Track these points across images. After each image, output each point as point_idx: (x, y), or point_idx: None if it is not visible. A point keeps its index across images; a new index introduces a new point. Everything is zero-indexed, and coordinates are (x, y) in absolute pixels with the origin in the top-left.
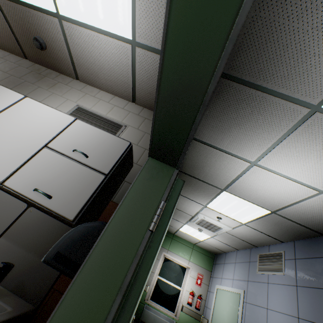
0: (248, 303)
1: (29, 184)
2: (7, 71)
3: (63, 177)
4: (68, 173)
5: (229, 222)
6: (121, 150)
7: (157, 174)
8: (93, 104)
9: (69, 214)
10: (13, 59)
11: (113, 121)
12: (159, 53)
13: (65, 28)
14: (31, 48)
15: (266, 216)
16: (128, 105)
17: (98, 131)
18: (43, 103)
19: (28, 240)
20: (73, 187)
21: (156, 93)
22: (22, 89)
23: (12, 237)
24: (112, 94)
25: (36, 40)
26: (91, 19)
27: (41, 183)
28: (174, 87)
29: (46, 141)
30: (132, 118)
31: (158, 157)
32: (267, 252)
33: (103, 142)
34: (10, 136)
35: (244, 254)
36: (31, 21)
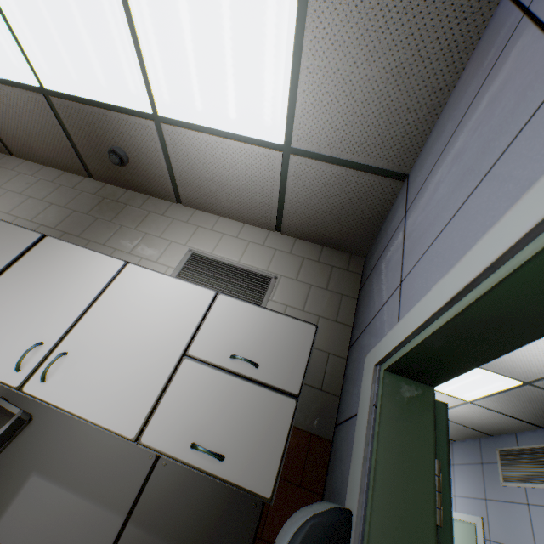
0: (495, 541)
1: (180, 435)
2: (66, 204)
3: (230, 414)
4: (236, 403)
5: (441, 399)
6: (306, 343)
7: (409, 406)
8: (214, 243)
9: (261, 487)
10: (69, 181)
11: (254, 271)
12: (332, 161)
13: (165, 134)
14: (101, 162)
15: (514, 390)
16: (269, 237)
17: (259, 311)
18: (135, 254)
19: (172, 524)
20: (252, 431)
21: (443, 305)
22: (97, 232)
23: (146, 521)
24: (240, 221)
25: (114, 153)
26: (213, 120)
27: (198, 431)
28: (501, 311)
29: (182, 344)
30: (282, 261)
31: (403, 372)
32: (515, 446)
33: (273, 332)
34: (123, 343)
35: (467, 448)
36: (105, 126)
